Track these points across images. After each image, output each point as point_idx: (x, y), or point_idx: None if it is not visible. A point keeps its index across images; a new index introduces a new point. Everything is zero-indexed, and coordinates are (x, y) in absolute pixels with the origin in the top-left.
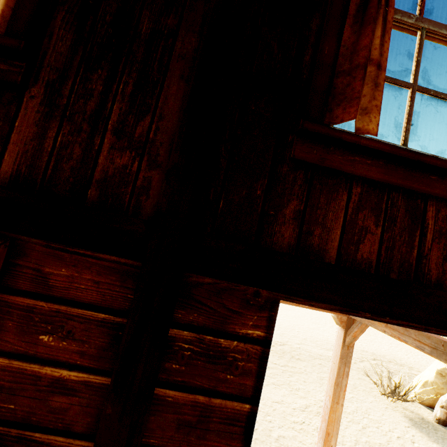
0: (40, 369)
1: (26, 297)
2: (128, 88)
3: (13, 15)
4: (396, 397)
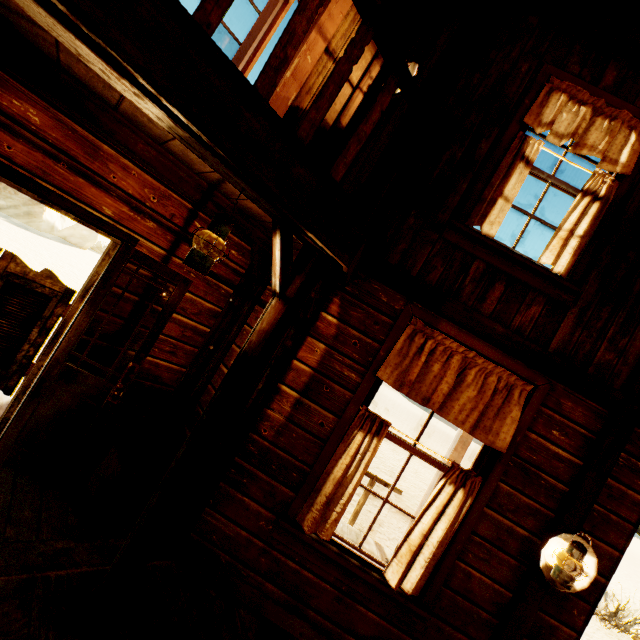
0: (549, 445)
1: (549, 410)
2: (620, 319)
3: (573, 271)
4: (615, 621)
